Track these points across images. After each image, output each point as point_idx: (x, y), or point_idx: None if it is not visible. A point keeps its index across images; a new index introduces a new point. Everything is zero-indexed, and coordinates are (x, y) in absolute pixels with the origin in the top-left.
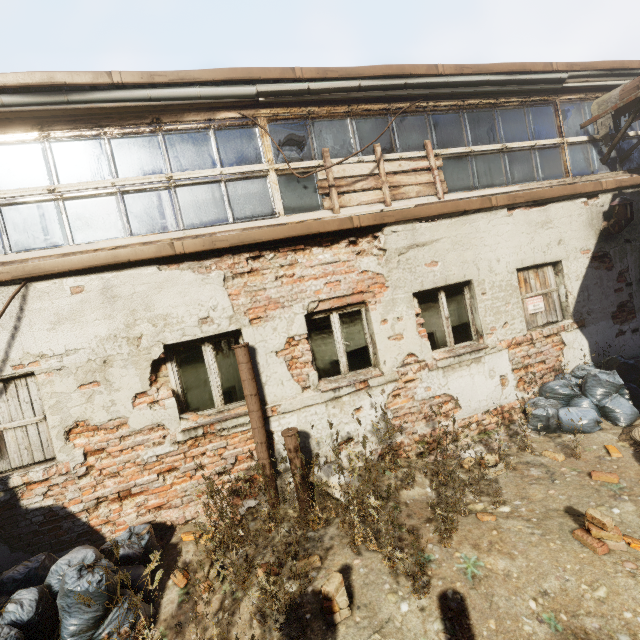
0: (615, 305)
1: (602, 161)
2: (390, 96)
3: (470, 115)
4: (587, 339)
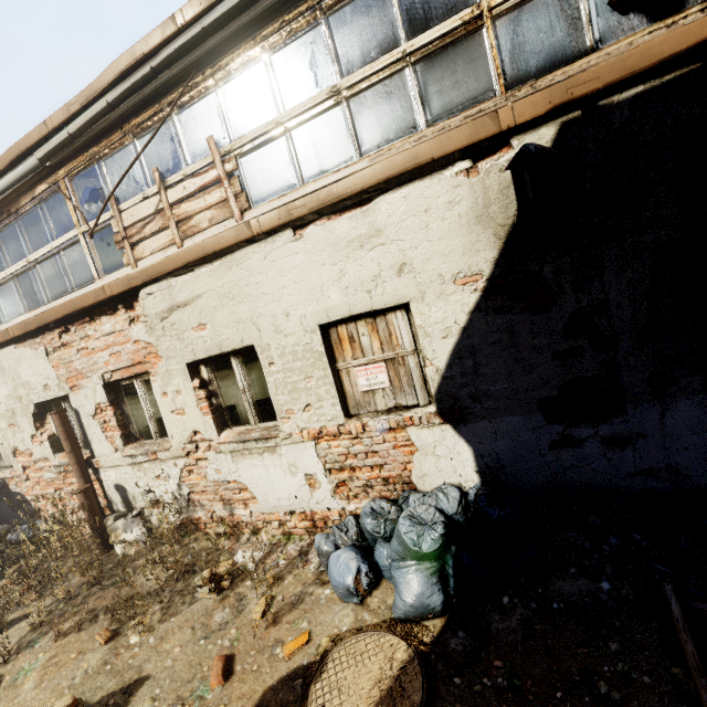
0: (554, 385)
1: (615, 6)
2: (155, 91)
3: (271, 57)
4: (470, 444)
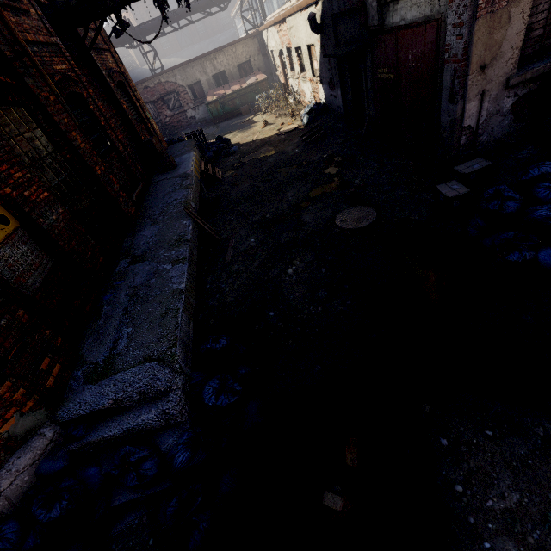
0: (329, 78)
1: None
2: None
3: None
4: (323, 91)
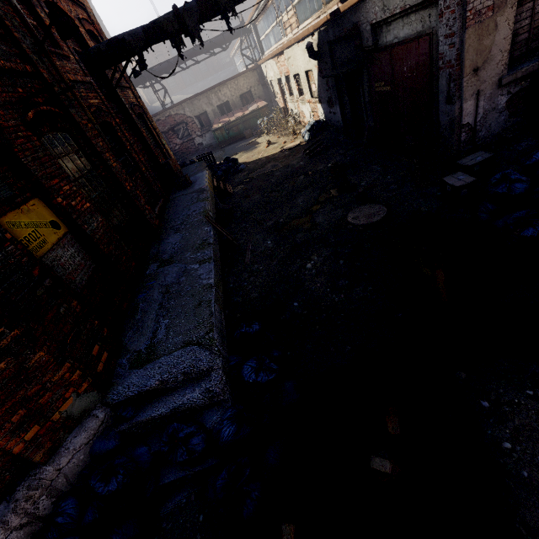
0: (327, 98)
1: None
2: None
3: None
4: (322, 109)
